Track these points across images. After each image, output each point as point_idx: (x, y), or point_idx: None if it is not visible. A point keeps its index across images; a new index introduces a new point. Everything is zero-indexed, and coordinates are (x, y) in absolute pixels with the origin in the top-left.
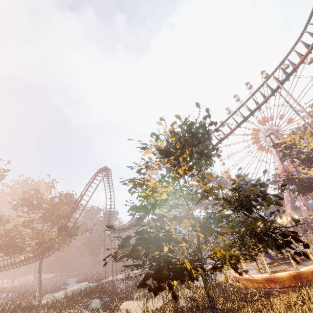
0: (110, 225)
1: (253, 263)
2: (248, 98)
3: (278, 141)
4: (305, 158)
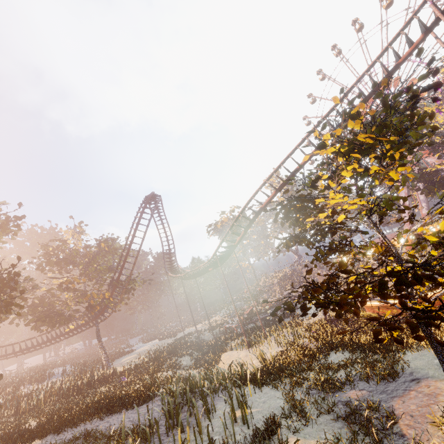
0: (175, 270)
1: None
2: (384, 49)
3: None
4: None
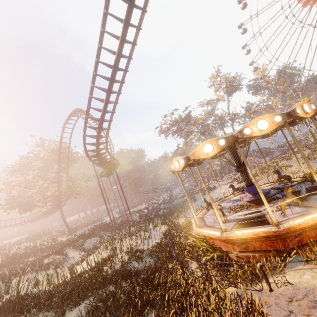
0: None
1: (241, 195)
2: None
3: None
4: None
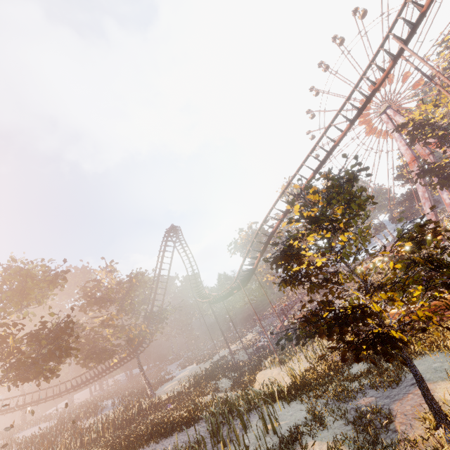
0: (203, 295)
1: None
2: (359, 79)
3: (399, 117)
4: (447, 136)
